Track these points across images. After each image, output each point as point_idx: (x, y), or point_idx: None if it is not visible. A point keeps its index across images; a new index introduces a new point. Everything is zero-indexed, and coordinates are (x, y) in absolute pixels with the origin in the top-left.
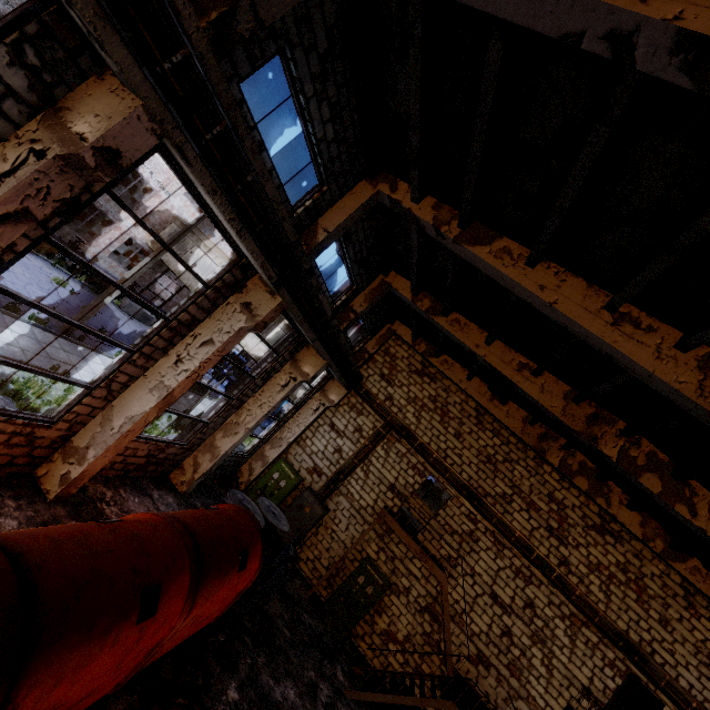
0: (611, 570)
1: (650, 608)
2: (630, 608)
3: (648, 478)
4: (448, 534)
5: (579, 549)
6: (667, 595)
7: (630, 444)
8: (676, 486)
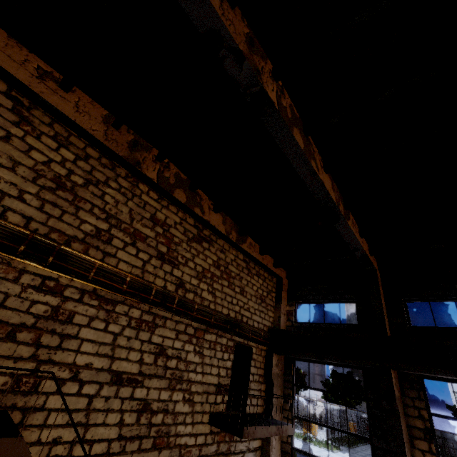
0: (212, 271)
1: (235, 286)
2: (227, 294)
3: (297, 133)
4: (1, 340)
5: (188, 265)
6: (240, 271)
7: (280, 91)
8: (307, 143)
